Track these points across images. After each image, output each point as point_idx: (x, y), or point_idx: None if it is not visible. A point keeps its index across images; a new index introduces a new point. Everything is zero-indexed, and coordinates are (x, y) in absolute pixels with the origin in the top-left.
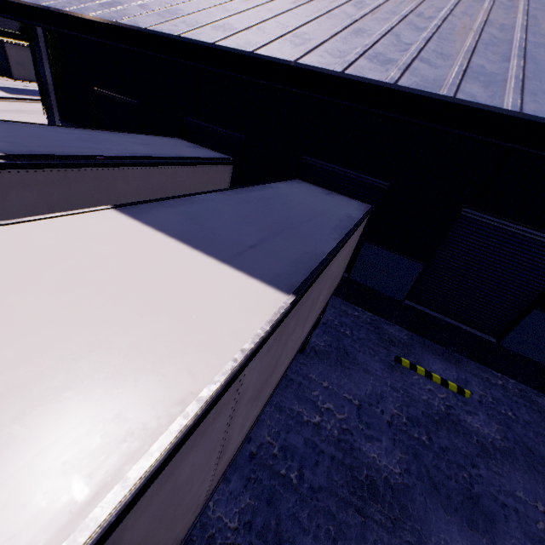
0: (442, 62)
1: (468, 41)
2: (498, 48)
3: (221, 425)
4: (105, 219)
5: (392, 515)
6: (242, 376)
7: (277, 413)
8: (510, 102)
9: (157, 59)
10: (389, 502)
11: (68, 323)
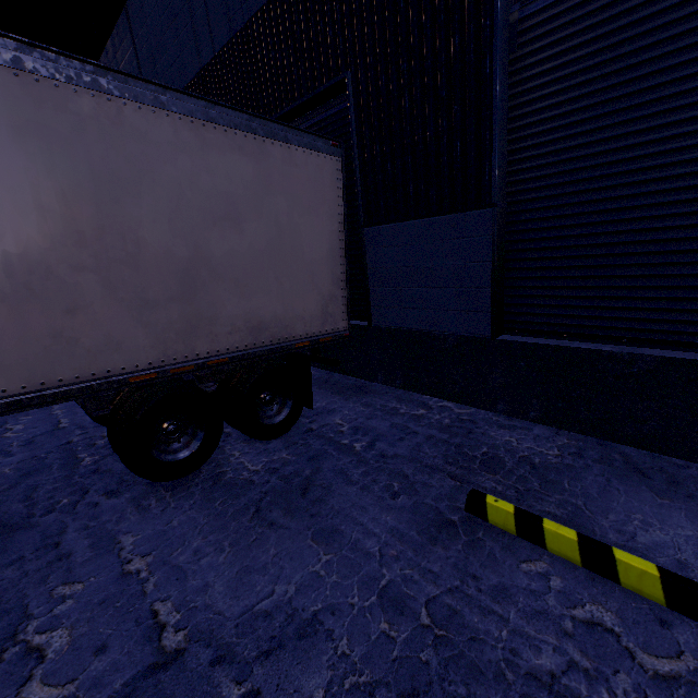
0: None
1: None
2: None
3: None
4: None
5: None
6: None
7: None
8: None
9: None
10: None
11: None
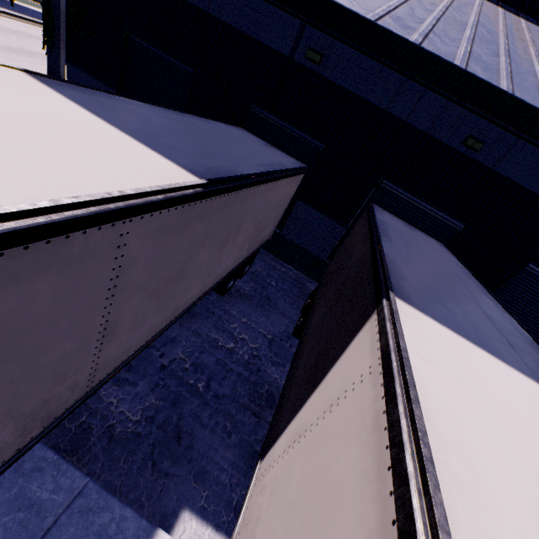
0: None
1: None
2: None
3: None
4: (417, 320)
5: None
6: None
7: None
8: None
9: (237, 29)
10: None
11: None
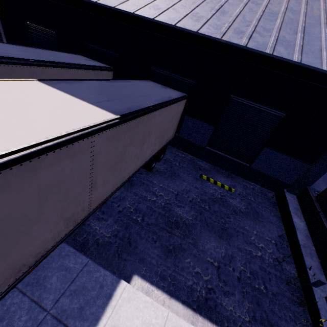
0: (180, 10)
1: (199, 1)
2: (210, 5)
3: (86, 162)
4: (33, 84)
5: (184, 233)
6: (92, 141)
7: (134, 196)
8: (195, 28)
9: None
10: (184, 229)
11: (17, 111)
